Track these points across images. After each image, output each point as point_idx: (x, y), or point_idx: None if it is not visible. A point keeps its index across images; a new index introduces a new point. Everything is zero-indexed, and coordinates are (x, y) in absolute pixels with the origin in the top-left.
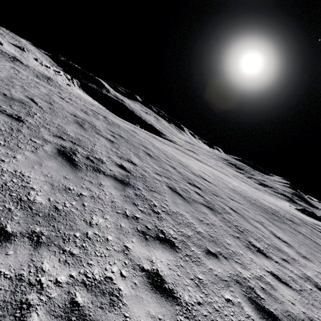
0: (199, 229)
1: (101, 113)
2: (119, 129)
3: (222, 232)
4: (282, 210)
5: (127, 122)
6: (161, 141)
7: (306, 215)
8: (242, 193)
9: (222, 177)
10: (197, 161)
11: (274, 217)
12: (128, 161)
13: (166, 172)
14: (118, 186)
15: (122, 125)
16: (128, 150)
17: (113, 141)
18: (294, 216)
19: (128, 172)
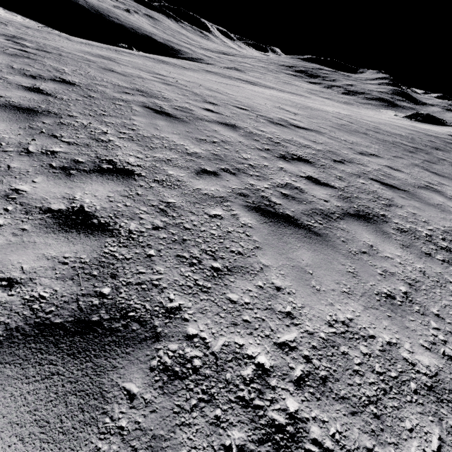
0: (422, 362)
1: (2, 31)
2: (59, 62)
3: (446, 303)
4: (411, 132)
5: (98, 44)
6: (176, 65)
7: (419, 123)
8: (357, 127)
9: (307, 104)
10: (250, 85)
11: (424, 157)
12: (98, 171)
13: (223, 150)
14: (58, 397)
15: (72, 49)
16: (95, 122)
17: (32, 108)
18: (428, 135)
19: (104, 232)
